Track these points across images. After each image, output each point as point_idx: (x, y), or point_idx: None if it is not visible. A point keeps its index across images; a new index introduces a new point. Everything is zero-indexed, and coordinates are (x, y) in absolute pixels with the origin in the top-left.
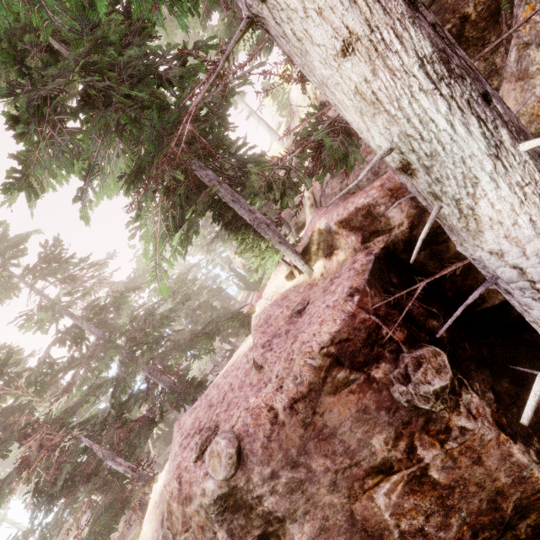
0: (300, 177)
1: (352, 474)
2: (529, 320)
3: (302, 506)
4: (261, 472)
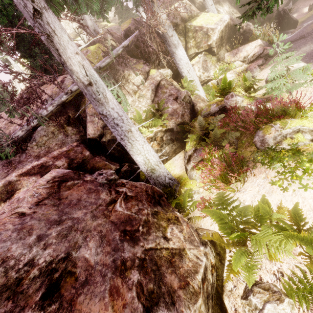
0: (22, 111)
1: (100, 209)
2: (123, 136)
3: (80, 237)
4: (24, 243)
